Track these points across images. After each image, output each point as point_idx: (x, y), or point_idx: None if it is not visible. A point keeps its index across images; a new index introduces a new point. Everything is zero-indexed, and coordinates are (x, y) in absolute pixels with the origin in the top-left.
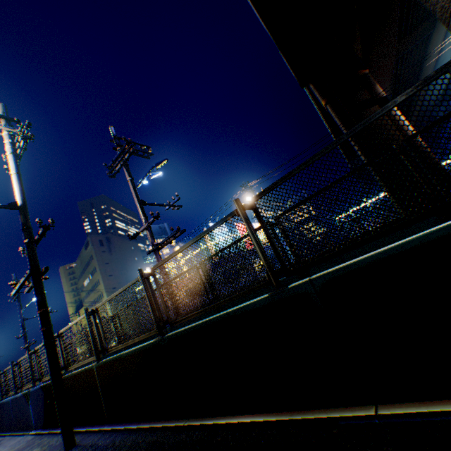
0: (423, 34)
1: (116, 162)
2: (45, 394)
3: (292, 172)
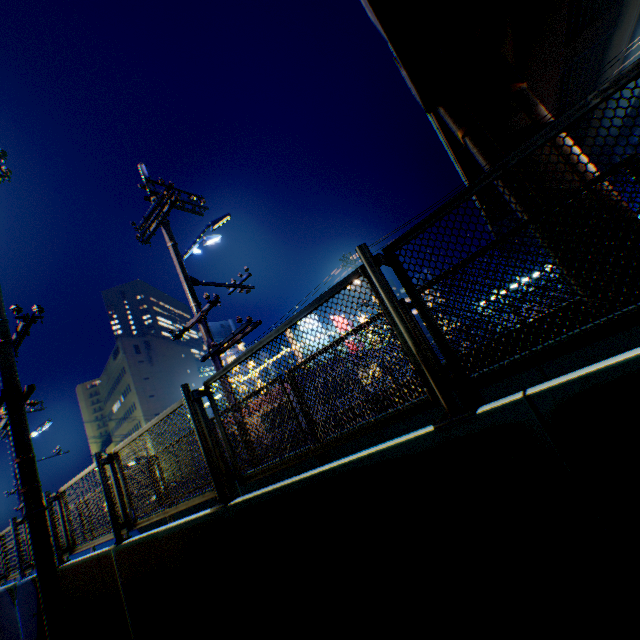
0: (601, 35)
1: (150, 219)
2: (38, 592)
3: (474, 185)
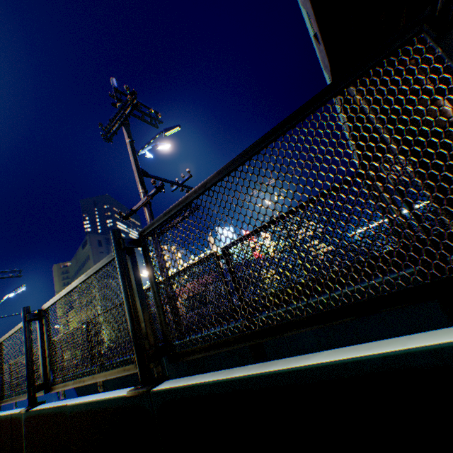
0: None
1: (114, 120)
2: None
3: None
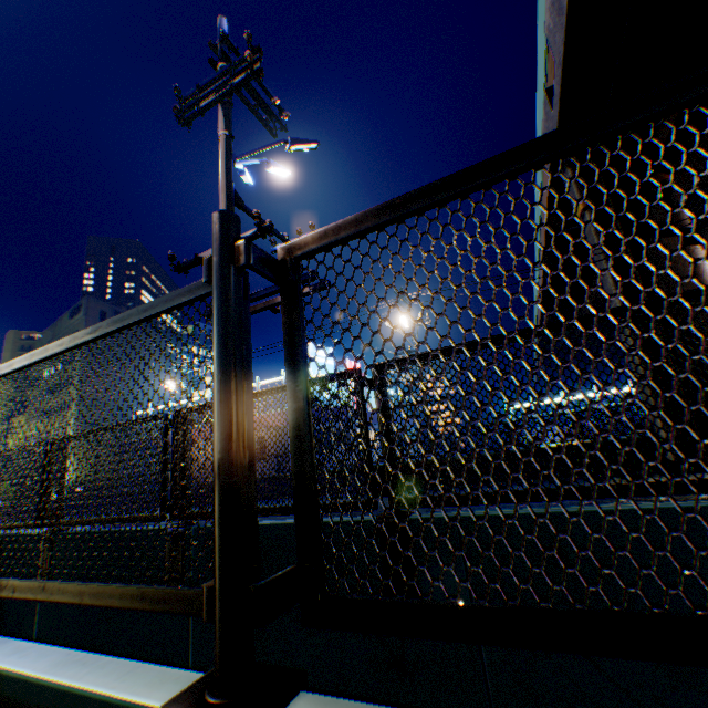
0: None
1: (206, 89)
2: None
3: None
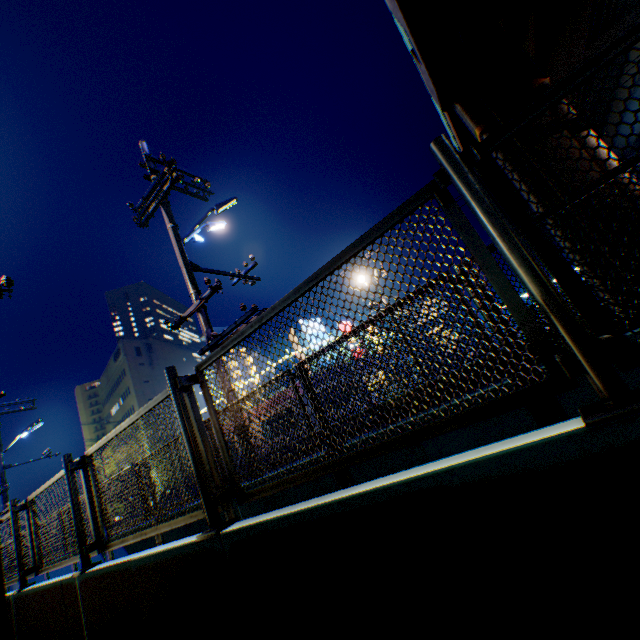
0: None
1: (149, 199)
2: None
3: None
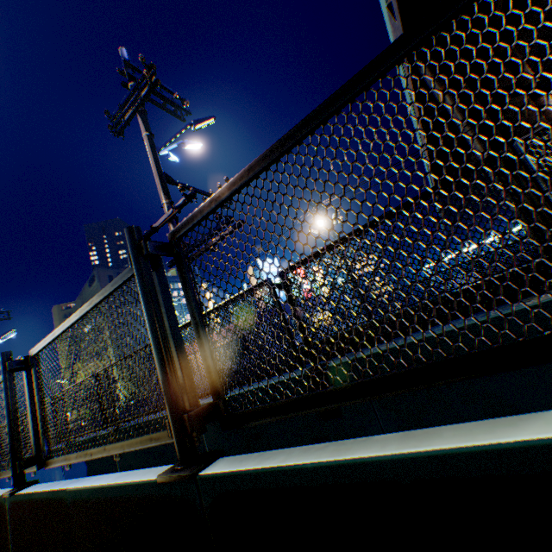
0: None
1: (125, 106)
2: None
3: None
